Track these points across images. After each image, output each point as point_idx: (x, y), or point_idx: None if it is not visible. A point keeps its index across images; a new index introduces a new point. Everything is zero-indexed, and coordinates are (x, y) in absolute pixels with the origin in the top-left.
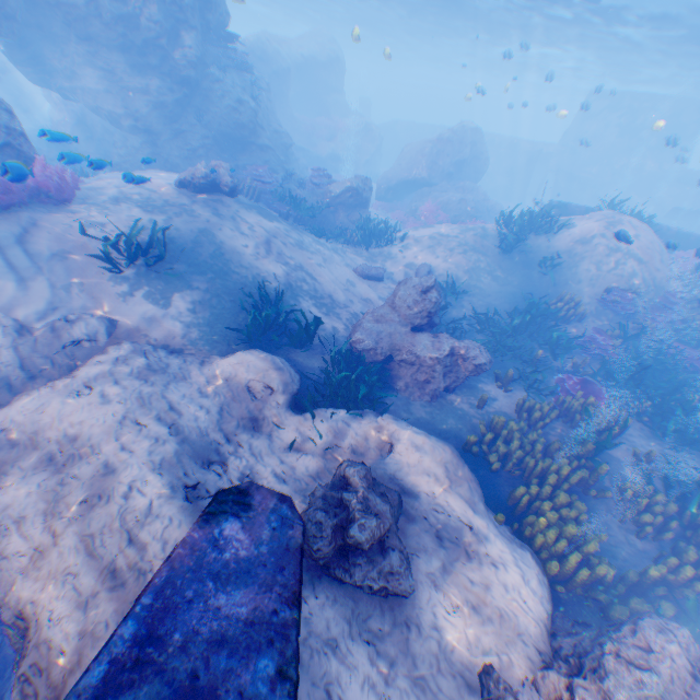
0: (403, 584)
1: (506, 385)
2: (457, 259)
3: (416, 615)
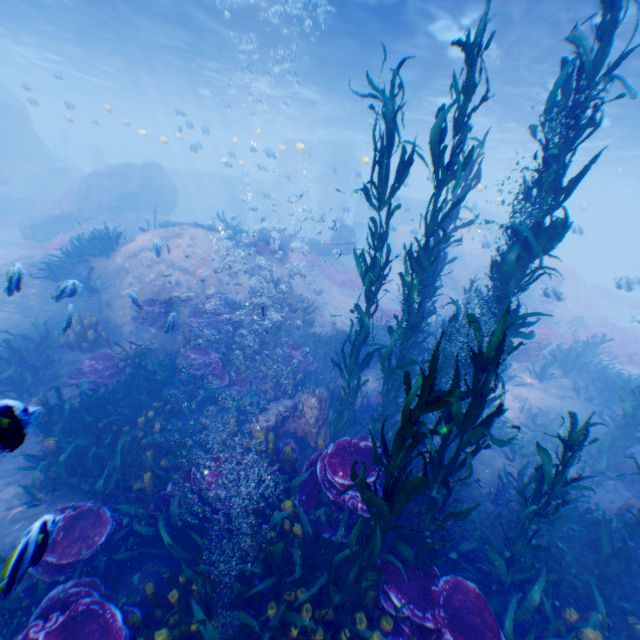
0: None
1: None
2: None
3: None
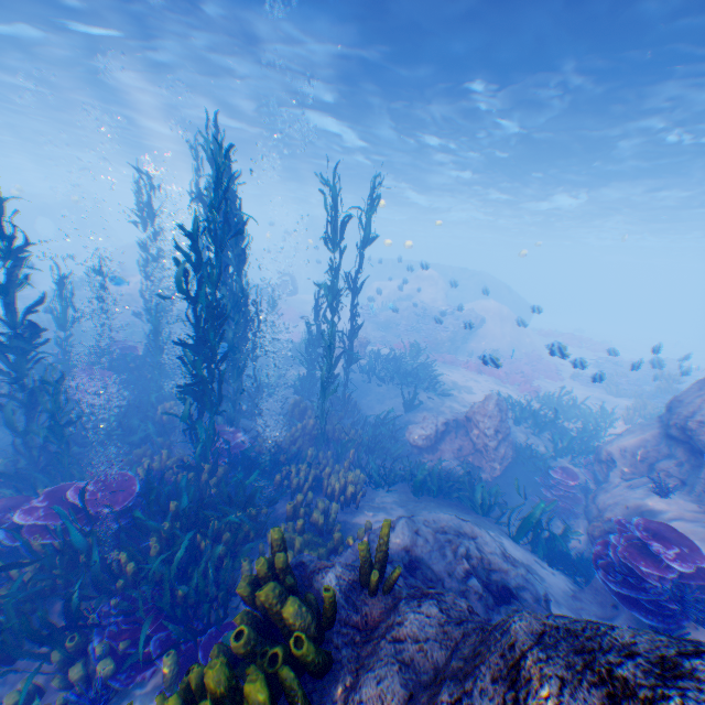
0: None
1: None
2: None
3: None
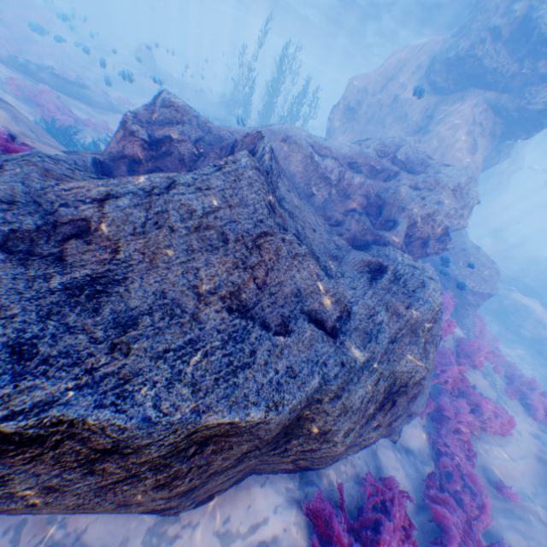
0: None
1: None
2: None
3: None
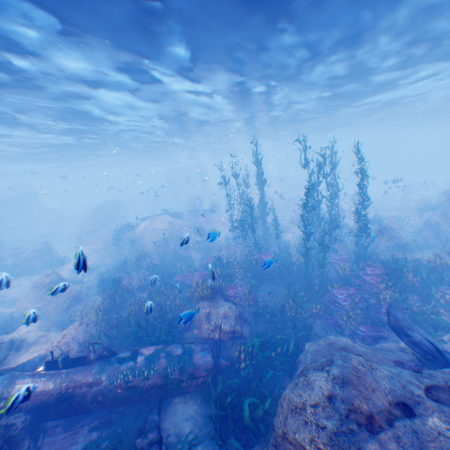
0: (0, 357)
1: (102, 292)
2: (94, 256)
3: (9, 364)
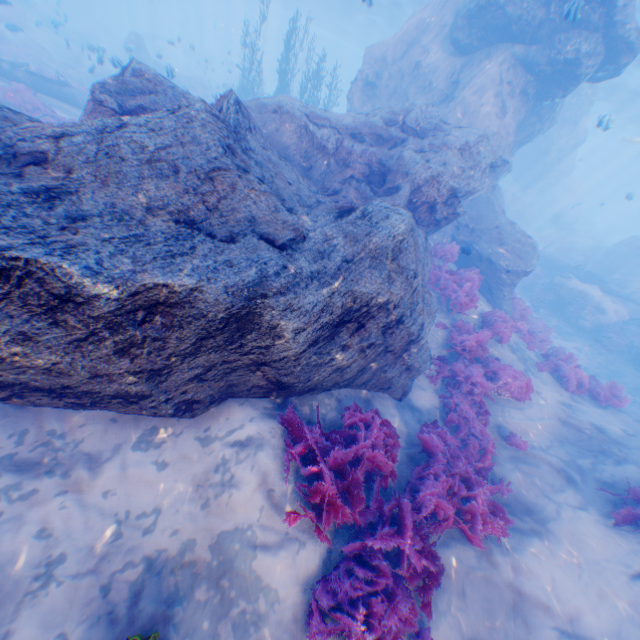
0: None
1: None
2: None
3: None
